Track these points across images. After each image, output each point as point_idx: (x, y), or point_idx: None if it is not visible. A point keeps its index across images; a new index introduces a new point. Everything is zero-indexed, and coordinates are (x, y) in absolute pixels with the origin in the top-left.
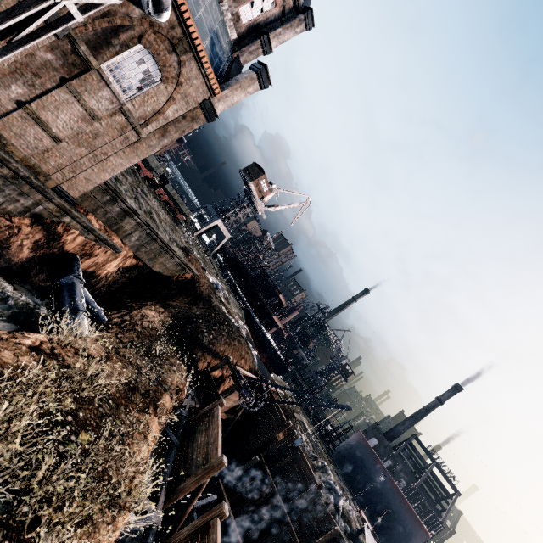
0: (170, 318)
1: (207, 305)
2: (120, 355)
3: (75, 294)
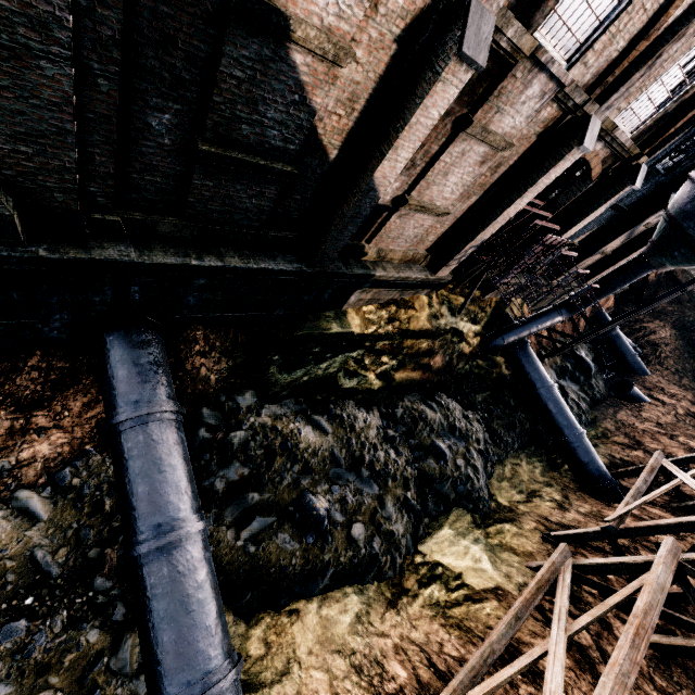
0: (674, 329)
1: (692, 297)
2: (691, 389)
3: (625, 343)
